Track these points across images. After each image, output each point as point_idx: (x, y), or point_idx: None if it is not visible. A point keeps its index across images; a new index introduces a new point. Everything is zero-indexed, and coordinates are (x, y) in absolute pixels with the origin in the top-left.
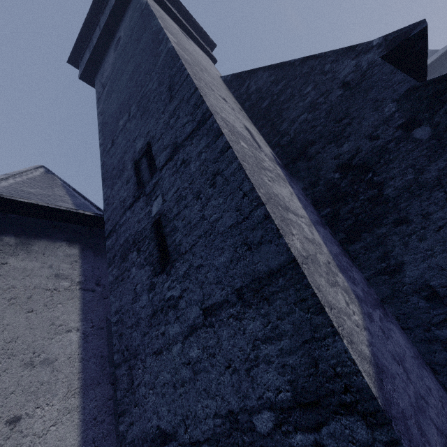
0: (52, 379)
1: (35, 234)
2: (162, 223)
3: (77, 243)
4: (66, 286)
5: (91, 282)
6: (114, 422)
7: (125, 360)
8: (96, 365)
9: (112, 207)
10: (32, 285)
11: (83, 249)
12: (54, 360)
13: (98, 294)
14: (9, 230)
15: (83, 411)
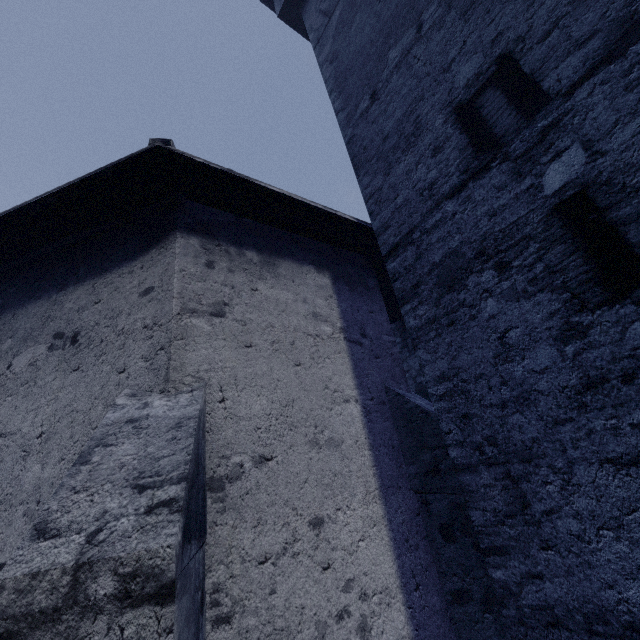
0: (344, 470)
1: (277, 250)
2: (595, 202)
3: (325, 269)
4: (328, 333)
5: (354, 330)
6: (430, 551)
7: (489, 462)
8: (389, 458)
9: (394, 203)
10: (291, 325)
11: (334, 279)
12: (340, 441)
13: (367, 350)
14: (248, 242)
15: (390, 525)
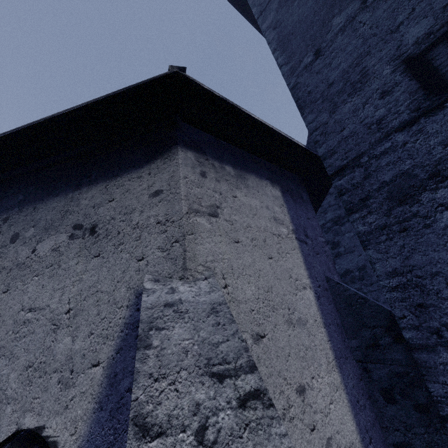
0: (311, 344)
1: (245, 167)
2: None
3: (276, 184)
4: (285, 233)
5: (300, 232)
6: (372, 410)
7: None
8: (336, 334)
9: (341, 135)
10: (261, 226)
11: (283, 192)
12: (305, 321)
13: (310, 248)
14: (226, 159)
15: (346, 389)
